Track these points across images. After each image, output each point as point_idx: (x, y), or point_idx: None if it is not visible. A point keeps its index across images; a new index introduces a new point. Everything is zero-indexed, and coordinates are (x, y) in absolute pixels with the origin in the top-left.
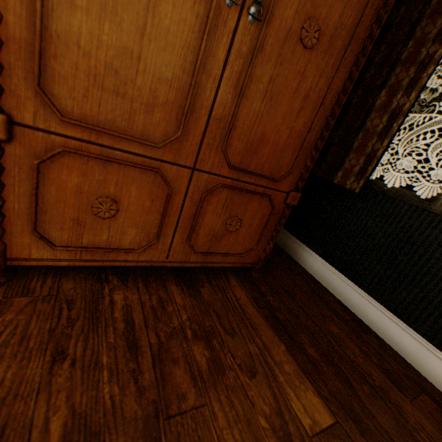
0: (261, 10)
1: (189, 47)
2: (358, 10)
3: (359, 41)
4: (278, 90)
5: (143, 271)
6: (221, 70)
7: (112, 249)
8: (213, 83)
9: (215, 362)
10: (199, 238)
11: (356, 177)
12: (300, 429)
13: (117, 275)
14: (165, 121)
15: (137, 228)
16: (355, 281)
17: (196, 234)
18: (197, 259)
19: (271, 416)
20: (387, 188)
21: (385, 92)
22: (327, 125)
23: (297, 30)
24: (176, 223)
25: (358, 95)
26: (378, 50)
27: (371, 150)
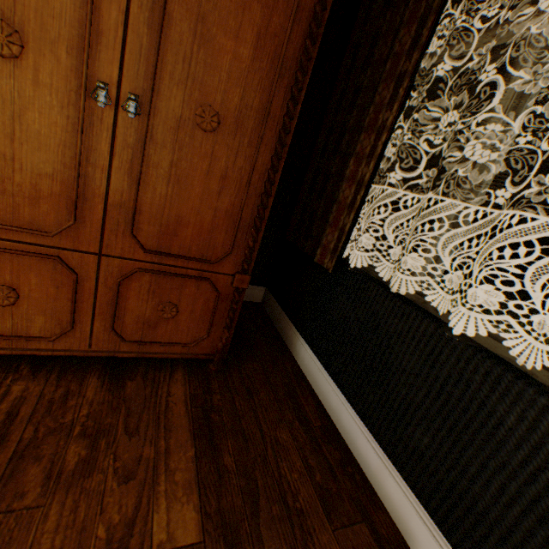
0: (138, 105)
1: (67, 145)
2: (264, 90)
3: (277, 118)
4: (186, 173)
5: (68, 360)
6: (109, 160)
7: (19, 337)
8: (102, 173)
9: (88, 462)
10: (128, 326)
11: (331, 254)
12: (145, 544)
13: (32, 365)
14: (55, 211)
15: (45, 315)
16: (335, 379)
17: (122, 321)
18: (130, 348)
19: (118, 525)
20: (370, 267)
21: (353, 161)
22: (263, 202)
23: (190, 117)
24: (93, 310)
25: (336, 163)
26: (351, 115)
27: (342, 225)
